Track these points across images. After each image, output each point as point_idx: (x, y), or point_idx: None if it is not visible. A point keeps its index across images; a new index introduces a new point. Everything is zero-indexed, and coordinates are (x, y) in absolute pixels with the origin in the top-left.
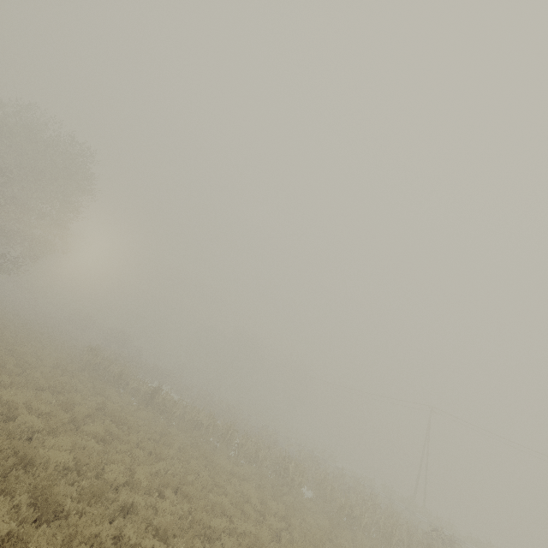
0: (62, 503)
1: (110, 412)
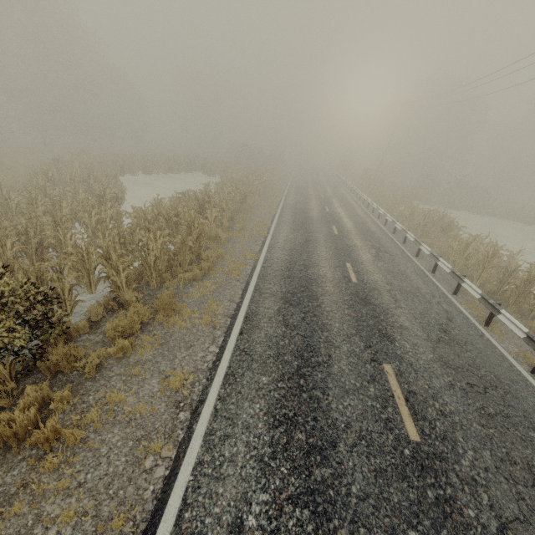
0: None
1: None
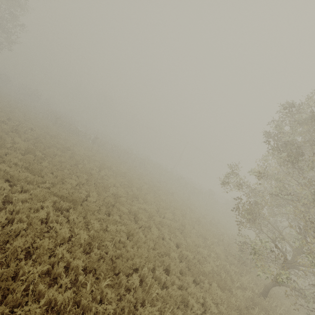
0: (124, 176)
1: (98, 151)
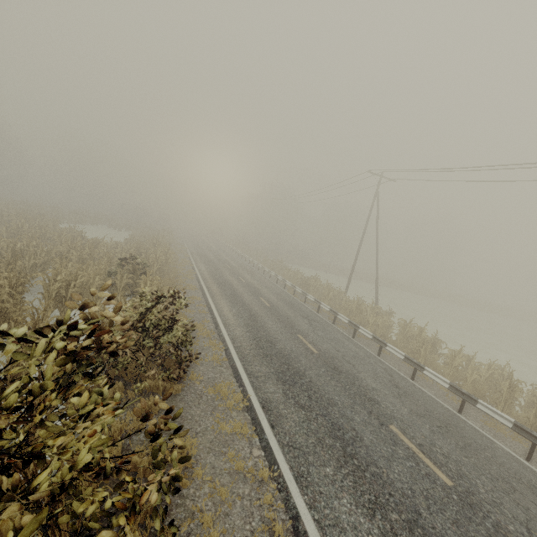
0: None
1: None
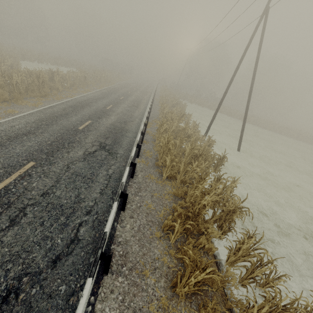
0: None
1: None
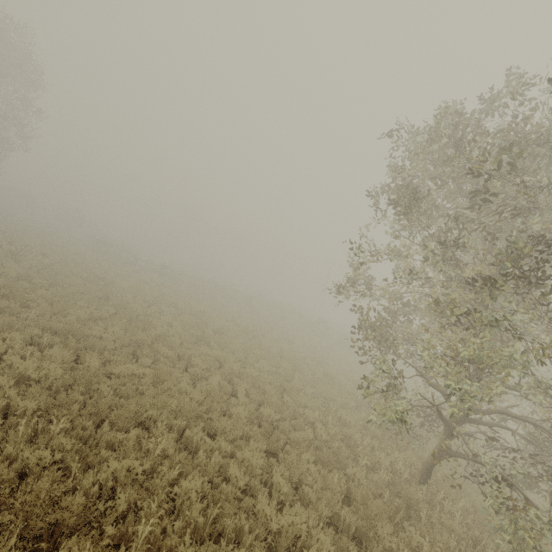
0: (198, 315)
1: (162, 284)
